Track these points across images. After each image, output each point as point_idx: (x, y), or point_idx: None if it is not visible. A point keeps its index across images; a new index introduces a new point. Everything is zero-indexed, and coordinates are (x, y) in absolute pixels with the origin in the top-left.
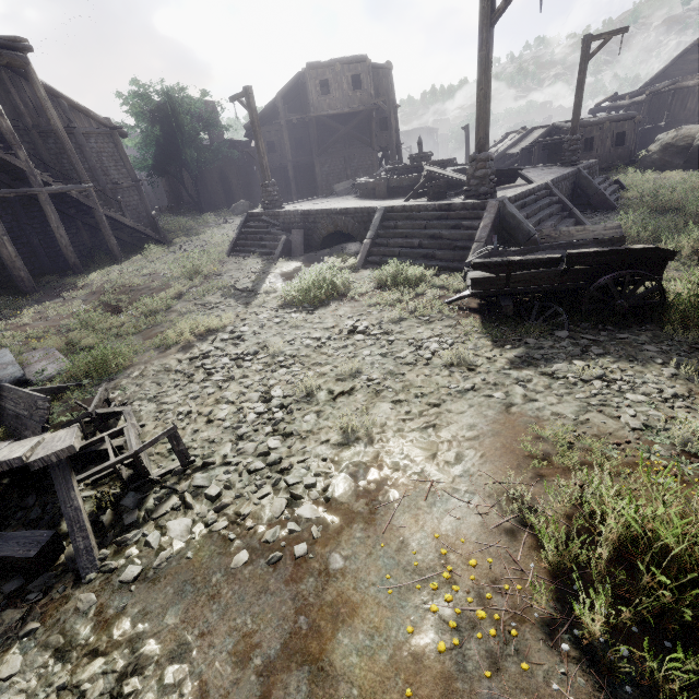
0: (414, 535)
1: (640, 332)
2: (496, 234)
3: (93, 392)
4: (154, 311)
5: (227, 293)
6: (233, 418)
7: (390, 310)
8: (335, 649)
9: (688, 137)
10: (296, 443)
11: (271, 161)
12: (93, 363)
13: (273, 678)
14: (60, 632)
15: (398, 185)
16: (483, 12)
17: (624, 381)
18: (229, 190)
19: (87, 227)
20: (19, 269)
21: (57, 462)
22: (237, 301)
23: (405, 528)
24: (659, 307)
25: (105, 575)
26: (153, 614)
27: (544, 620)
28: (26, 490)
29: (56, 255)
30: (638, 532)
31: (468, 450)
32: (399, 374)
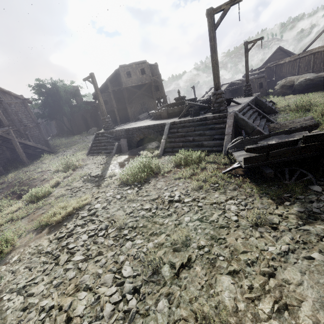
0: None
1: None
2: (234, 129)
3: None
4: (40, 197)
5: (86, 179)
6: (90, 312)
7: (190, 181)
8: None
9: (291, 81)
10: None
11: (106, 108)
12: None
13: None
14: None
15: (172, 111)
16: (209, 24)
17: None
18: (87, 123)
19: (9, 149)
20: None
21: None
22: (92, 185)
23: None
24: None
25: None
26: None
27: None
28: None
29: None
30: None
31: None
32: (220, 238)
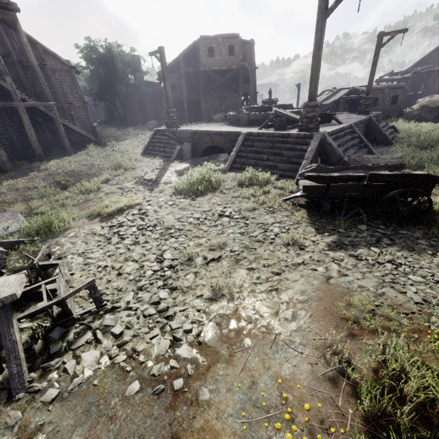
0: (262, 377)
1: (415, 230)
2: (318, 155)
3: (40, 246)
4: (89, 190)
5: (139, 181)
6: (136, 273)
7: (247, 202)
8: None
9: (437, 101)
10: (179, 296)
11: (173, 96)
12: (42, 225)
13: None
14: None
15: (254, 118)
16: (320, 9)
17: (406, 265)
18: (145, 113)
19: (50, 130)
20: (1, 155)
21: (2, 305)
22: (145, 188)
23: (256, 370)
24: (427, 214)
25: (31, 394)
26: (63, 432)
27: None
28: None
29: (27, 147)
30: (436, 397)
31: (300, 310)
32: (252, 248)
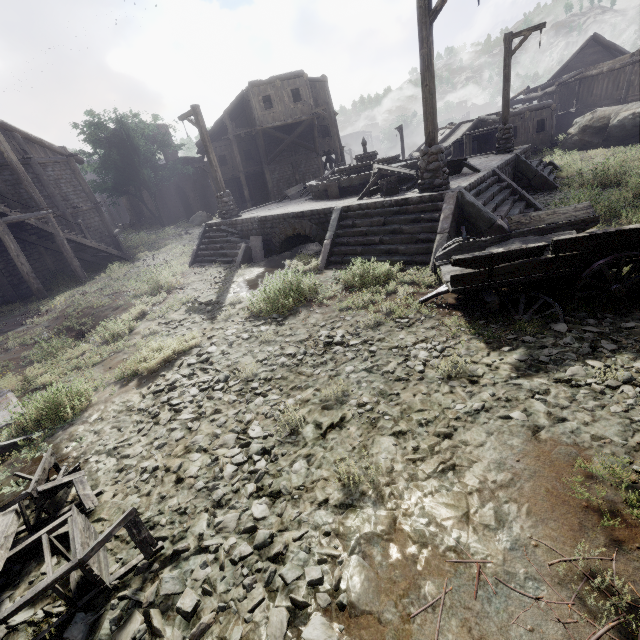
0: None
1: None
2: (456, 224)
3: (44, 447)
4: (116, 335)
5: (191, 308)
6: (207, 474)
7: (364, 314)
8: None
9: (603, 118)
10: (287, 508)
11: (224, 173)
12: (45, 409)
13: None
14: None
15: (349, 184)
16: (421, 11)
17: None
18: (187, 203)
19: (50, 252)
20: None
21: None
22: (202, 317)
23: None
24: None
25: None
26: None
27: None
28: None
29: (19, 282)
30: None
31: (506, 503)
32: (392, 394)
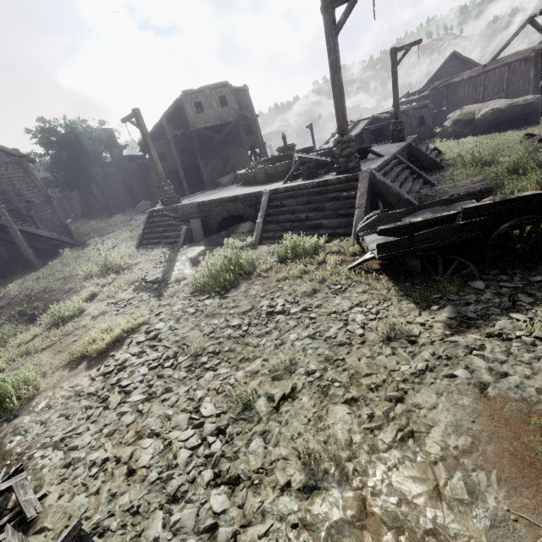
0: None
1: None
2: (370, 199)
3: None
4: (67, 318)
5: (139, 287)
6: (160, 462)
7: (299, 283)
8: None
9: (470, 113)
10: (248, 497)
11: (164, 167)
12: None
13: None
14: None
15: (274, 171)
16: (327, 25)
17: None
18: (133, 194)
19: (4, 243)
20: None
21: None
22: (149, 295)
23: None
24: None
25: None
26: None
27: None
28: None
29: None
30: None
31: (473, 471)
32: (337, 359)
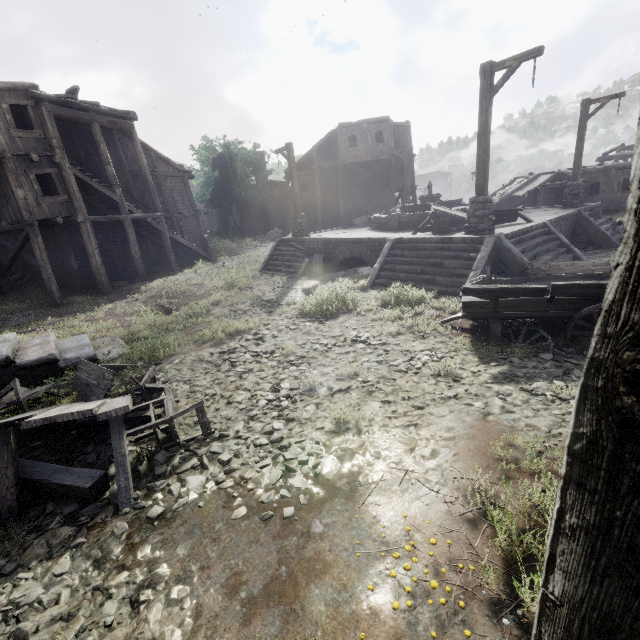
0: (385, 513)
1: None
2: (492, 265)
3: (143, 372)
4: (196, 313)
5: (255, 302)
6: (247, 402)
7: (390, 325)
8: (307, 594)
9: None
10: (296, 427)
11: (303, 198)
12: (146, 349)
13: (254, 608)
14: (99, 548)
15: (408, 220)
16: (483, 88)
17: None
18: (267, 220)
19: (155, 245)
20: (101, 275)
21: (115, 417)
22: (263, 310)
23: (379, 506)
24: None
25: (136, 510)
26: (168, 545)
27: (492, 600)
28: (87, 441)
29: (129, 265)
30: None
31: (443, 448)
32: (391, 379)
